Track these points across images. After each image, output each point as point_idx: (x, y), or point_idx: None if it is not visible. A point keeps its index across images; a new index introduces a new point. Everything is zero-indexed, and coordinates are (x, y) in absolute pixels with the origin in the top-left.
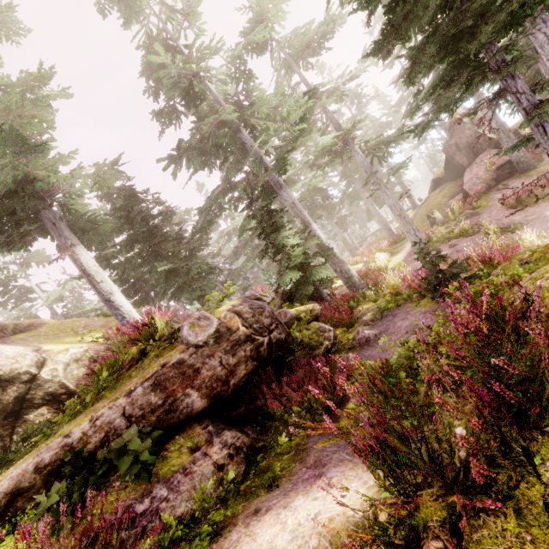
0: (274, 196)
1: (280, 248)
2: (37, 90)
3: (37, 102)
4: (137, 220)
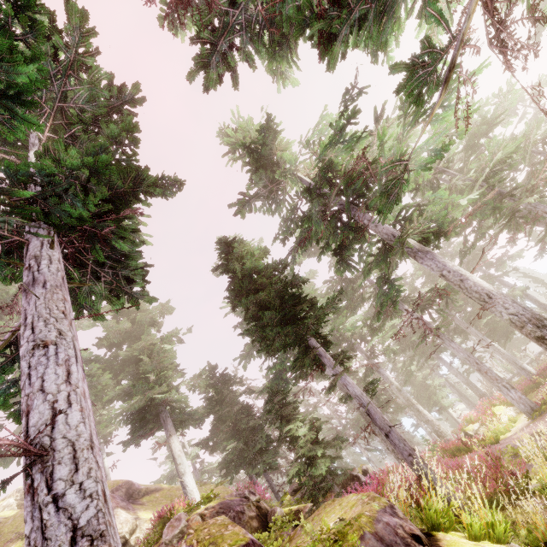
0: (359, 349)
1: (294, 437)
2: (177, 333)
3: (166, 351)
4: (225, 401)
